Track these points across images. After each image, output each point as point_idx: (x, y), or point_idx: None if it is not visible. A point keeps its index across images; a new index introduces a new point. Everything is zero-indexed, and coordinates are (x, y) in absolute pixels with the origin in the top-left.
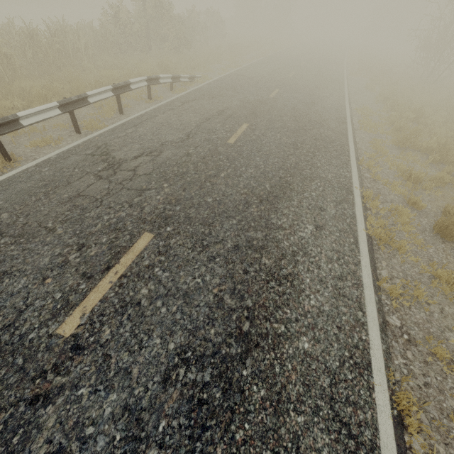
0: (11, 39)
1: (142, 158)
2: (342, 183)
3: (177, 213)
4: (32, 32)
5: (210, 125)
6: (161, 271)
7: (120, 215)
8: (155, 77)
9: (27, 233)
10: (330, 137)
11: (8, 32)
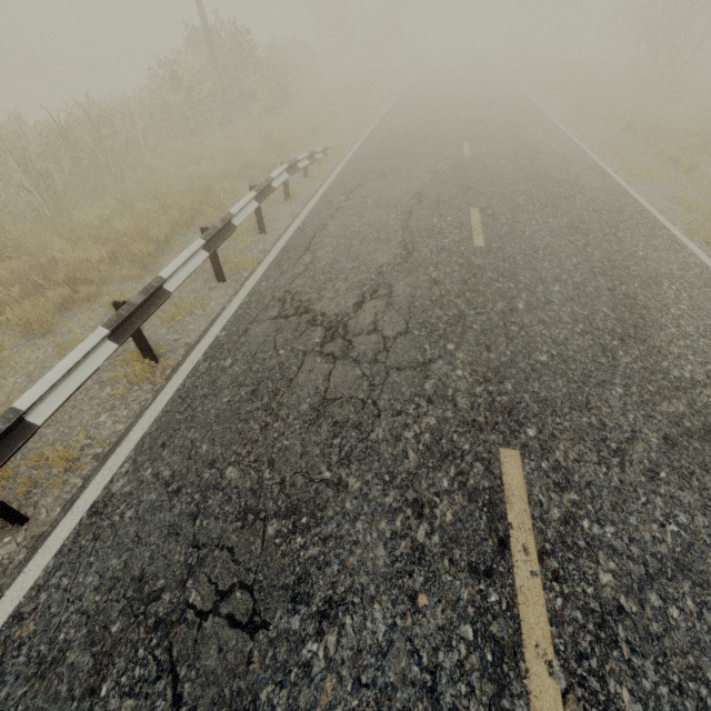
0: (28, 145)
1: (371, 305)
2: (703, 277)
3: (517, 397)
4: (64, 127)
5: (423, 223)
6: (595, 525)
7: (429, 423)
8: (295, 162)
9: (300, 501)
10: (610, 202)
11: (18, 135)
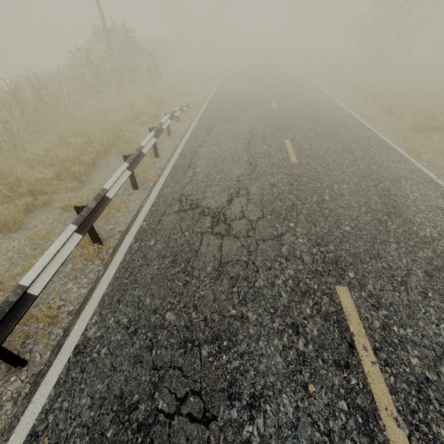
0: None
1: (237, 201)
2: (422, 177)
3: (338, 254)
4: (14, 90)
5: (258, 149)
6: (400, 328)
7: (290, 274)
8: (173, 112)
9: (219, 331)
10: (362, 135)
11: None
